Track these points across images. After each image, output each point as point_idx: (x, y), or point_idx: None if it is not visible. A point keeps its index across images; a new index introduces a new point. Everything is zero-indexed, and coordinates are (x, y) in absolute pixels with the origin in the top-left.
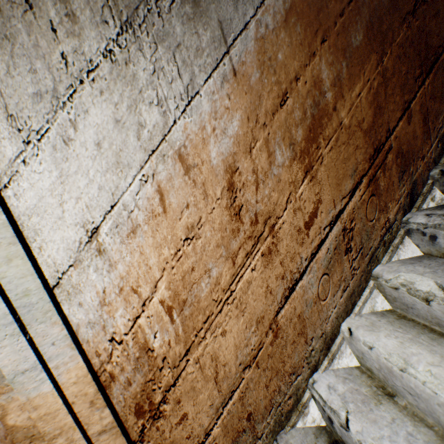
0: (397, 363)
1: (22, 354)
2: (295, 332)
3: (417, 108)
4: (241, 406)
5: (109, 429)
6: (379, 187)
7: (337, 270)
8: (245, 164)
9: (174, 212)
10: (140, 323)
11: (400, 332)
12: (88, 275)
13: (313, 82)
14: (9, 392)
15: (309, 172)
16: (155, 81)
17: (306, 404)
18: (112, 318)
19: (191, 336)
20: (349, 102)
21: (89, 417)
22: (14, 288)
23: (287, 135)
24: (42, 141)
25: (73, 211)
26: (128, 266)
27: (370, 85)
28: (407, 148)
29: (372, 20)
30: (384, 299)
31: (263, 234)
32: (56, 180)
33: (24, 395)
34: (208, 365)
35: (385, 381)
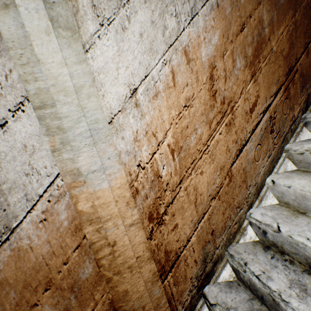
0: (309, 190)
1: (93, 160)
2: (241, 180)
3: None
4: (208, 225)
5: (136, 224)
6: (290, 94)
7: (265, 143)
8: (219, 64)
9: (179, 87)
10: (155, 157)
11: (307, 177)
12: (128, 119)
13: (258, 21)
14: (80, 187)
15: (253, 77)
16: (174, 1)
17: (245, 228)
18: (139, 151)
19: (183, 172)
20: (277, 37)
21: (125, 213)
22: (90, 116)
23: (243, 51)
24: (110, 26)
25: (123, 75)
26: (151, 118)
27: (288, 29)
28: (305, 72)
29: None
30: (292, 164)
31: (227, 112)
32: (115, 53)
33: (92, 188)
34: (191, 193)
35: (298, 207)
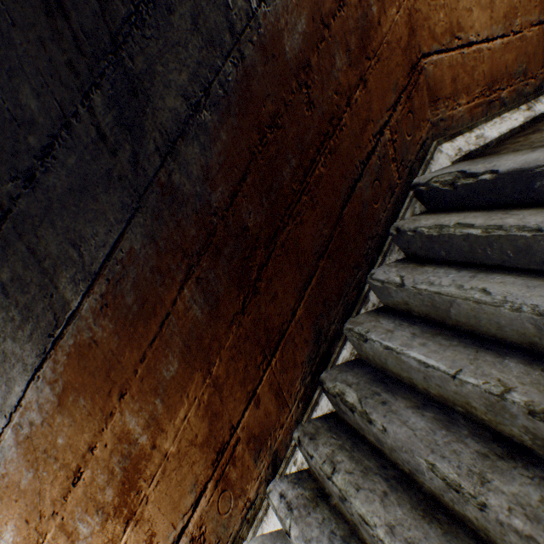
0: None
1: None
2: None
3: (266, 388)
4: None
5: None
6: (231, 479)
7: None
8: None
9: None
10: None
11: None
12: None
13: (117, 439)
14: None
15: (133, 518)
16: None
17: None
18: None
19: None
20: (175, 429)
21: None
22: None
23: (92, 503)
24: None
25: None
26: None
27: (199, 400)
28: (261, 428)
29: (188, 342)
30: None
31: None
32: None
33: None
34: None
35: None
